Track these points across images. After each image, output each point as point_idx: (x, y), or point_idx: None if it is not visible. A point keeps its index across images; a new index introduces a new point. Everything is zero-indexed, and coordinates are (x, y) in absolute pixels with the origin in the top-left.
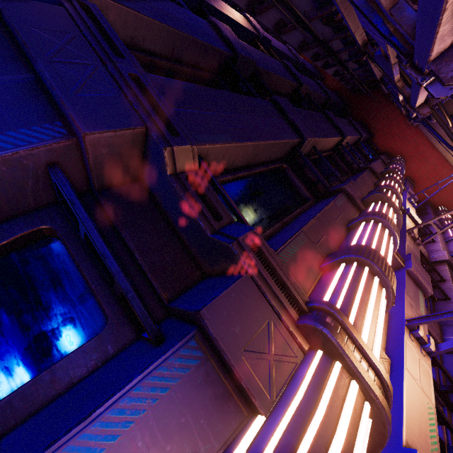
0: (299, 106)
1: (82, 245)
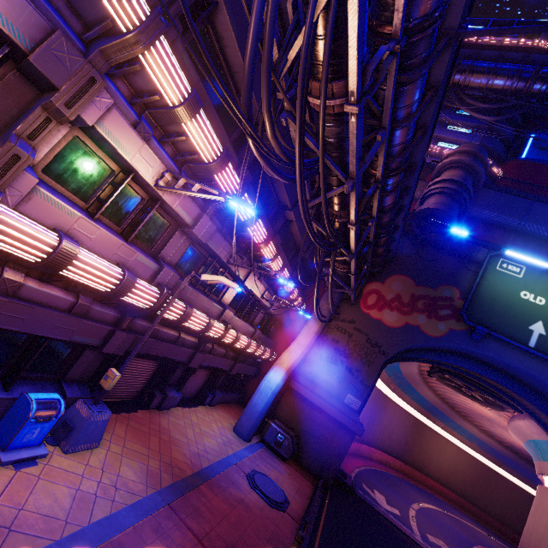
0: None
1: None
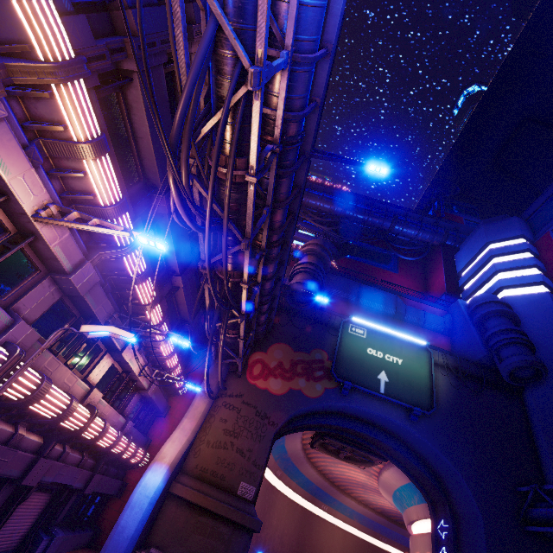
0: (193, 242)
1: None
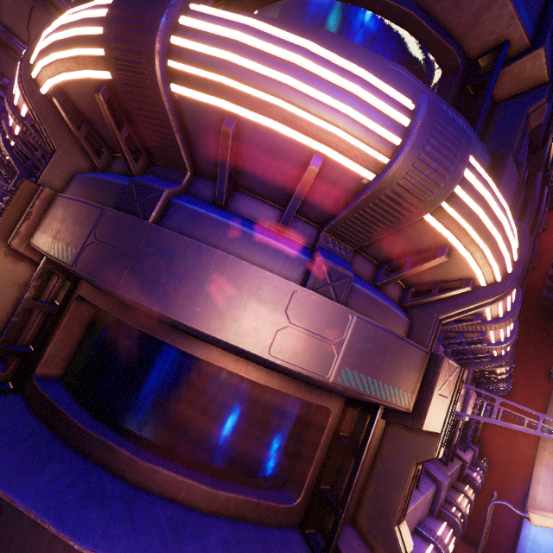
0: None
1: (459, 88)
